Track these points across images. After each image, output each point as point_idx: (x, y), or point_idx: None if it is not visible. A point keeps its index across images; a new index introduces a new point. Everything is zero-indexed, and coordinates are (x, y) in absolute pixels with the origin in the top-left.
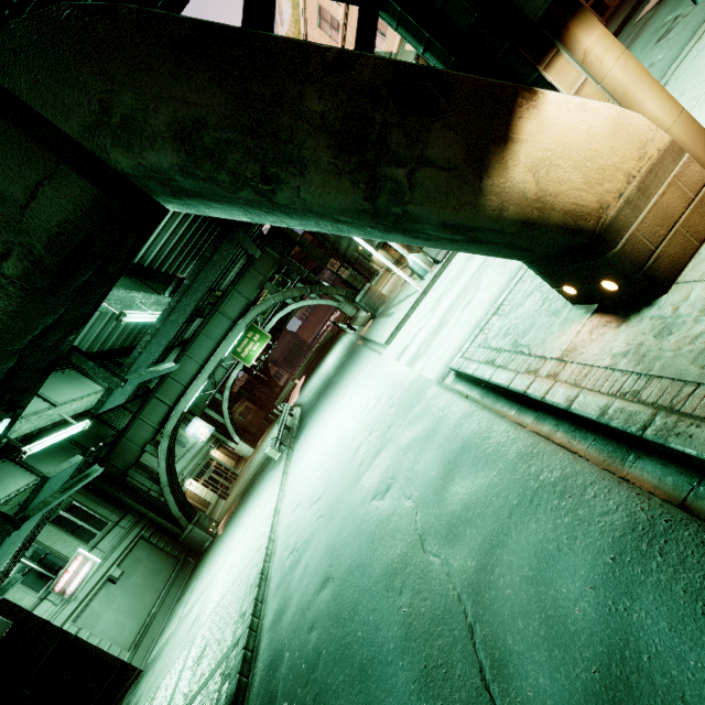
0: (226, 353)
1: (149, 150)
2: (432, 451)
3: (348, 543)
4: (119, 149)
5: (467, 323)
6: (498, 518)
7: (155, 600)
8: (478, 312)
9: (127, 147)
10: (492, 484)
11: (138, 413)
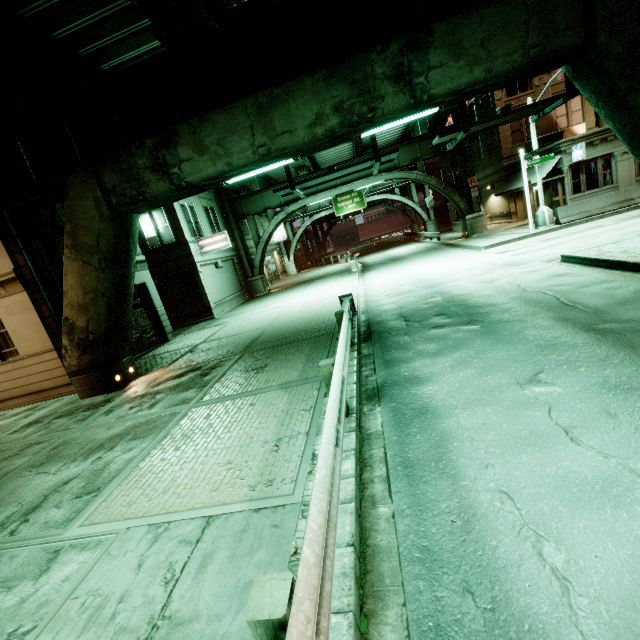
0: (359, 187)
1: (615, 42)
2: (536, 274)
3: (454, 291)
4: (606, 34)
5: (580, 247)
6: (584, 284)
7: (228, 296)
8: (593, 245)
9: (610, 35)
10: (584, 279)
11: (278, 185)
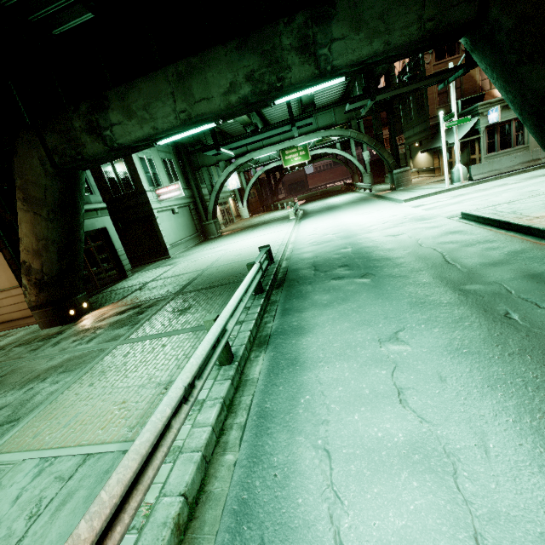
0: (300, 143)
1: (506, 16)
2: (435, 230)
3: (364, 243)
4: (498, 8)
5: (481, 205)
6: (470, 243)
7: (183, 238)
8: (492, 203)
9: (501, 9)
10: (471, 238)
11: (229, 140)
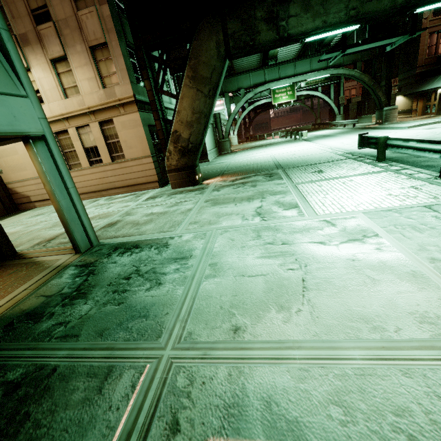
0: (311, 78)
1: None
2: None
3: None
4: None
5: None
6: None
7: (211, 149)
8: None
9: None
10: None
11: (251, 71)
